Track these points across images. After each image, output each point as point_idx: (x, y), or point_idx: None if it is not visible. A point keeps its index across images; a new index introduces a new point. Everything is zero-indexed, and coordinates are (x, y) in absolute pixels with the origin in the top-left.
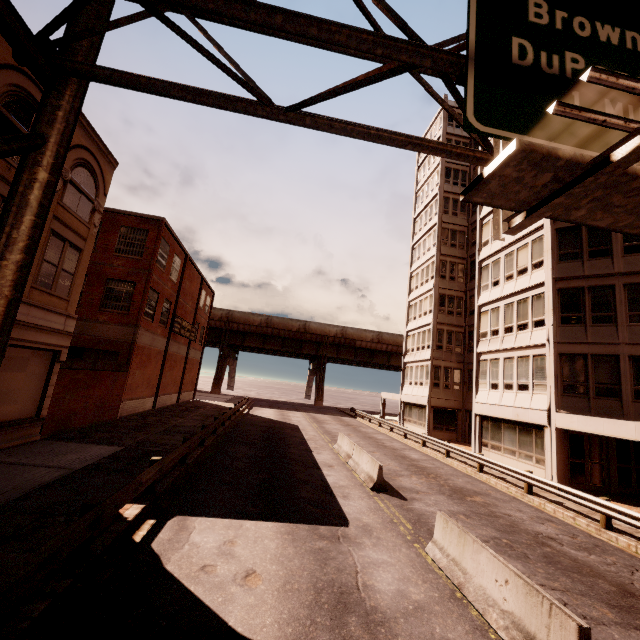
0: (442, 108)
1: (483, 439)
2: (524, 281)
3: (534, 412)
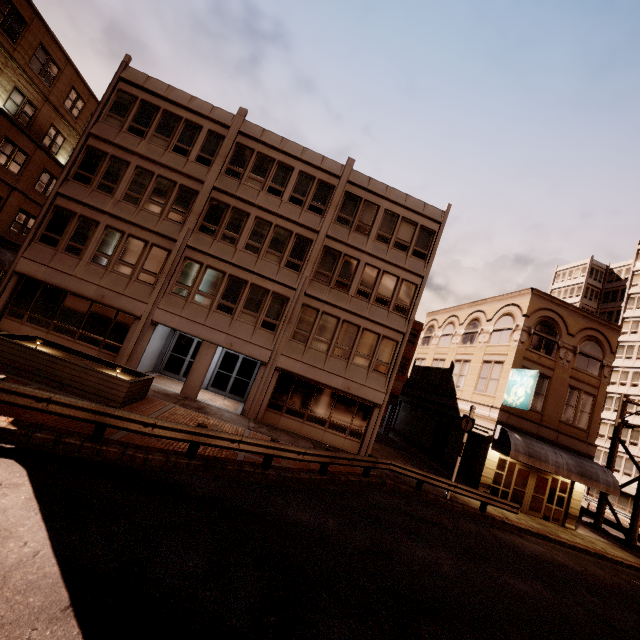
0: (587, 263)
1: (590, 492)
2: (639, 420)
3: (633, 489)
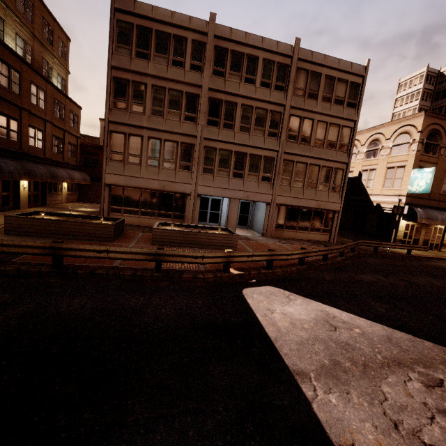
0: (424, 71)
1: None
2: None
3: None
